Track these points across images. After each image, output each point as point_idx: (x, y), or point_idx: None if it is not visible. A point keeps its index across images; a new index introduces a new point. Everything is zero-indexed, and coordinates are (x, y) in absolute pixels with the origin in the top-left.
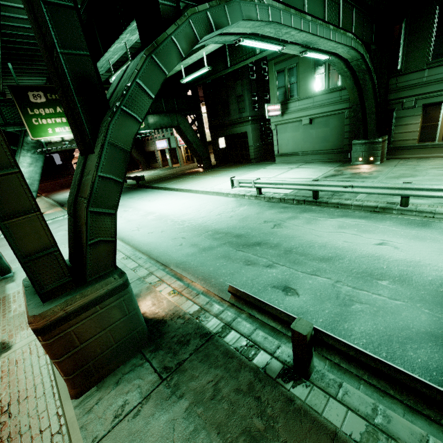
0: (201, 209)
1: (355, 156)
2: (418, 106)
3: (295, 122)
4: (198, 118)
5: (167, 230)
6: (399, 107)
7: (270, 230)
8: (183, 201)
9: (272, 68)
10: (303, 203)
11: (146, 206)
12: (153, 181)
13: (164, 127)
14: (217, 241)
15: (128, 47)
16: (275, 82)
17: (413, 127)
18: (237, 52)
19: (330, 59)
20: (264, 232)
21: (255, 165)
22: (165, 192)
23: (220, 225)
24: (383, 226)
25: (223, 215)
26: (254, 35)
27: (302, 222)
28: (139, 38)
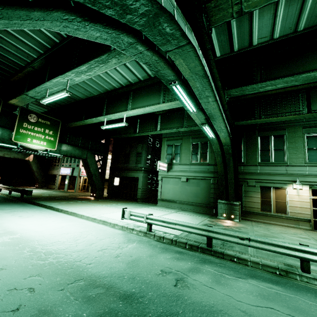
0: (80, 238)
1: (220, 212)
2: (257, 186)
3: (176, 178)
4: (104, 158)
5: (12, 267)
6: (245, 184)
7: (174, 289)
8: (62, 223)
9: (164, 142)
10: (196, 249)
11: (10, 222)
12: (40, 197)
13: (73, 156)
14: (90, 305)
15: (69, 85)
16: (166, 150)
17: (256, 199)
18: (144, 126)
19: (213, 139)
20: (165, 294)
21: (141, 203)
22: (46, 211)
23: (100, 268)
24: (312, 302)
25: (106, 252)
26: (185, 85)
27: (210, 280)
28: (80, 94)
